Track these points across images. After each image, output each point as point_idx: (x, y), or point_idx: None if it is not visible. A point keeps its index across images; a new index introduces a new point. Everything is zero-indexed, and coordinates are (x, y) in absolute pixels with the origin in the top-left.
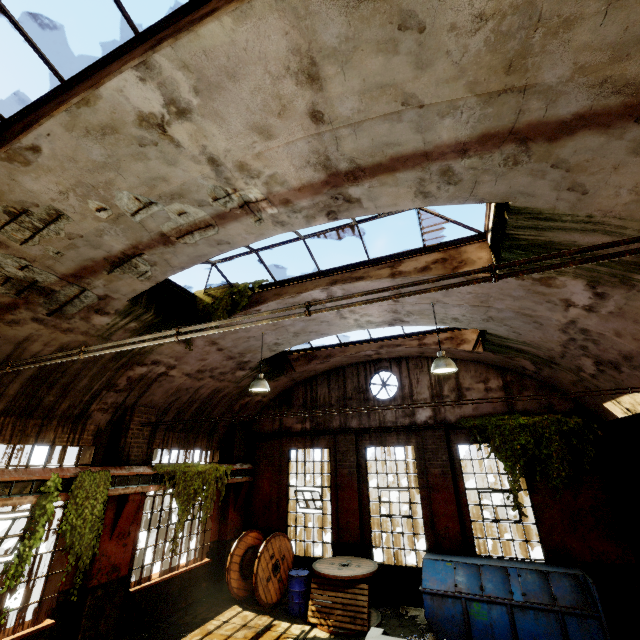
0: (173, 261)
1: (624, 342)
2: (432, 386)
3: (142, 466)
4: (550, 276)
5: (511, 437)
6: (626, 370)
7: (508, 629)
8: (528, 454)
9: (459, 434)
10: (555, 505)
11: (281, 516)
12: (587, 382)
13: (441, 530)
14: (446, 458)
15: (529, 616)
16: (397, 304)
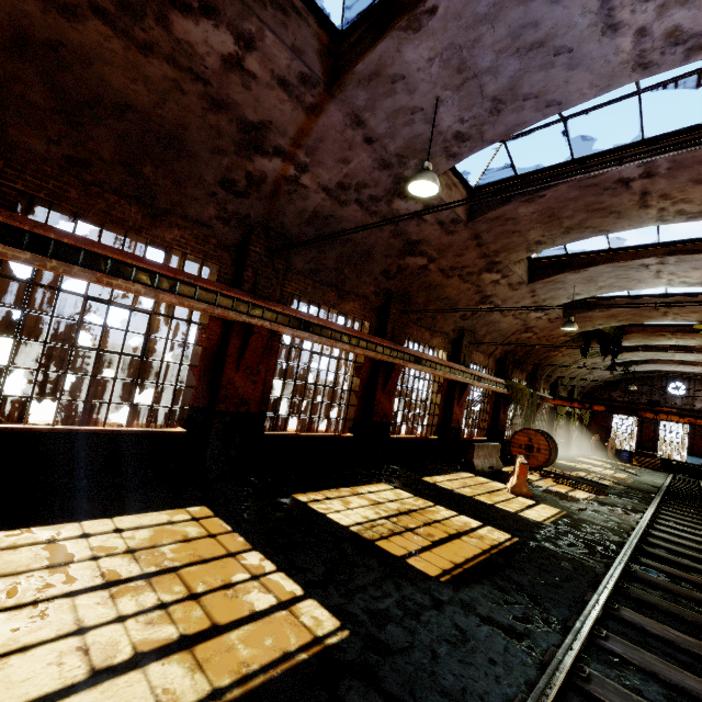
0: (634, 359)
1: None
2: None
3: None
4: None
5: None
6: None
7: None
8: None
9: None
10: None
11: (607, 433)
12: None
13: (696, 450)
14: None
15: None
16: None
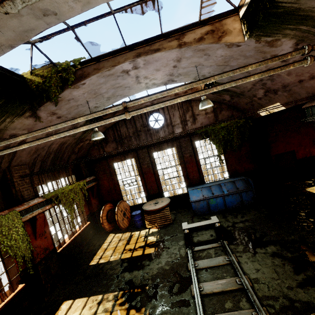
0: None
1: (289, 78)
2: (181, 116)
3: (35, 199)
4: (277, 38)
5: (218, 133)
6: (280, 93)
7: (223, 203)
8: (225, 139)
9: (195, 137)
10: (233, 156)
11: (118, 193)
12: (254, 102)
13: (191, 178)
14: (191, 149)
15: (230, 197)
16: (174, 69)
